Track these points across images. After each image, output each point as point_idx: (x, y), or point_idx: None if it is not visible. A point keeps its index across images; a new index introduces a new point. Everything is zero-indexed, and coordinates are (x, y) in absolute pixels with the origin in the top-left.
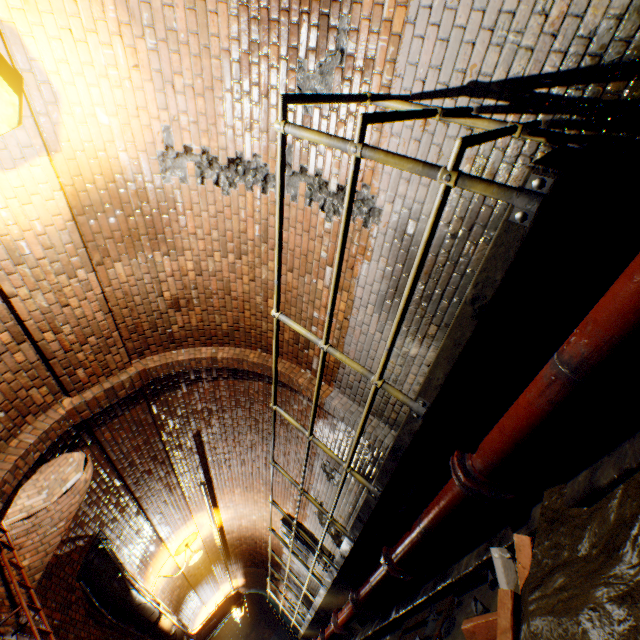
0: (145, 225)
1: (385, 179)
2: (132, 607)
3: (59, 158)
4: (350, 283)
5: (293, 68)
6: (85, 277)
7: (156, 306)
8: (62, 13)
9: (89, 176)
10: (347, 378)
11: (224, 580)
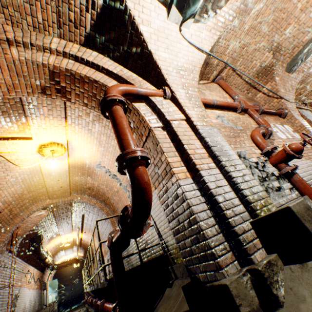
0: (87, 172)
1: None
2: (39, 254)
3: (71, 158)
4: None
5: None
6: (66, 179)
7: (83, 186)
8: (84, 139)
9: (77, 162)
10: None
11: (76, 251)
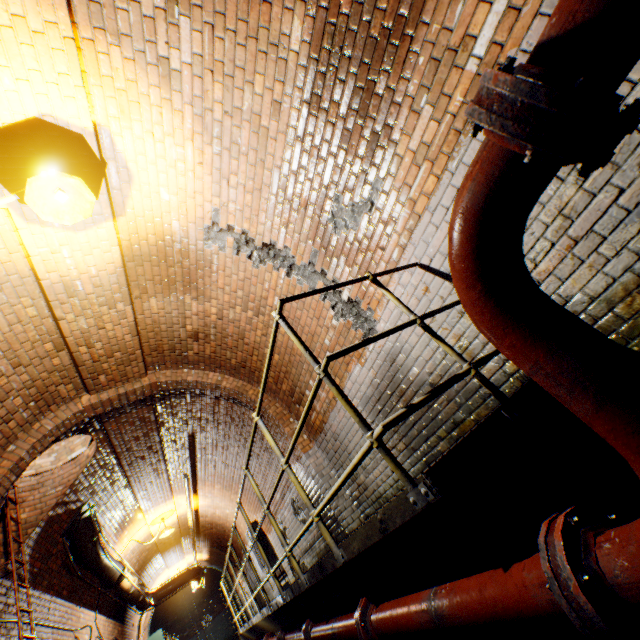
0: (182, 274)
1: (387, 313)
2: (100, 568)
3: (122, 220)
4: (343, 374)
5: (331, 197)
6: (123, 308)
7: (178, 334)
8: (149, 121)
9: (144, 234)
10: (326, 444)
11: (190, 551)
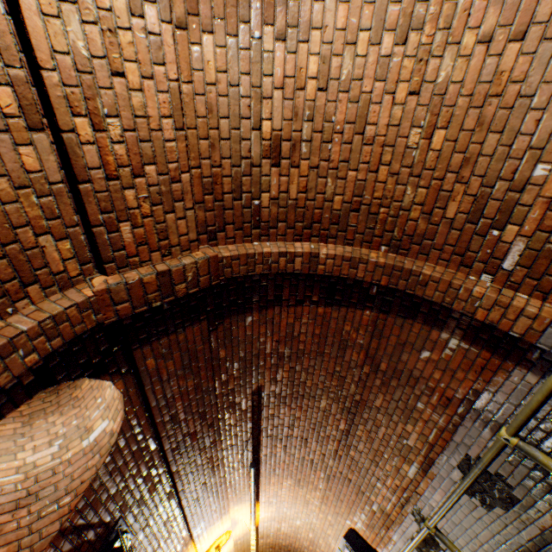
0: None
1: None
2: None
3: None
4: None
5: None
6: (155, 28)
7: (246, 149)
8: None
9: None
10: None
11: None
